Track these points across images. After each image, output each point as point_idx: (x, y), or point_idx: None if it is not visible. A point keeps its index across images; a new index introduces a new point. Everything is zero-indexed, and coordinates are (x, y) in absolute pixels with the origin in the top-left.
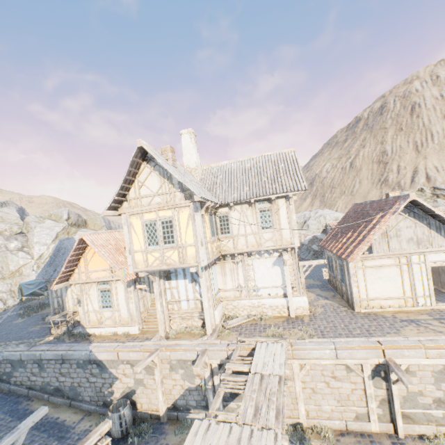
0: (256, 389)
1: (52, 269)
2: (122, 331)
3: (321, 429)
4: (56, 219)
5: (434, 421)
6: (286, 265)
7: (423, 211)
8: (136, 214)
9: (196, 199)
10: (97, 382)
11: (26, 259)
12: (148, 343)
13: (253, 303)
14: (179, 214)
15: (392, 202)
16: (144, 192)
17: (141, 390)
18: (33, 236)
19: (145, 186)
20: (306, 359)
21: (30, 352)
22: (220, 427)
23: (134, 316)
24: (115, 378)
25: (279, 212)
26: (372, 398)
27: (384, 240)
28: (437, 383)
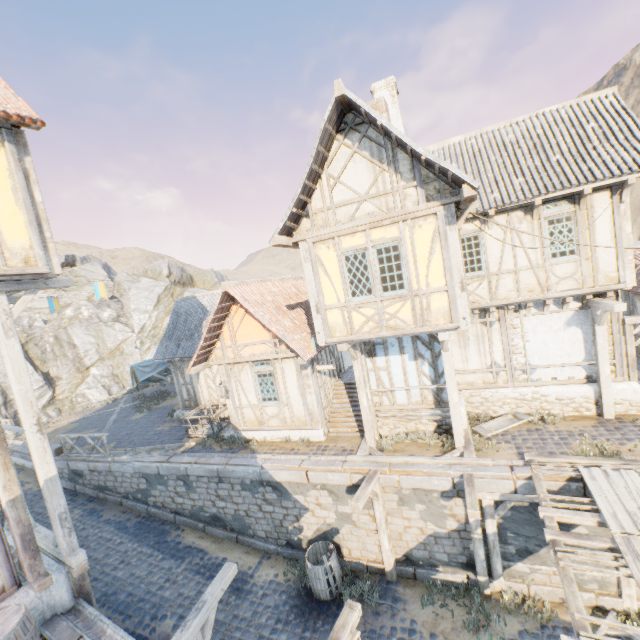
0: None
1: (174, 344)
2: (297, 436)
3: None
4: (154, 276)
5: None
6: (600, 325)
7: None
8: (326, 240)
9: (467, 192)
10: (275, 512)
11: (126, 333)
12: (354, 459)
13: (522, 394)
14: (412, 232)
15: None
16: (341, 195)
17: (348, 529)
18: (128, 301)
19: (343, 184)
20: None
21: (171, 464)
22: None
23: (315, 413)
24: (303, 509)
25: (593, 220)
26: None
27: None
28: None
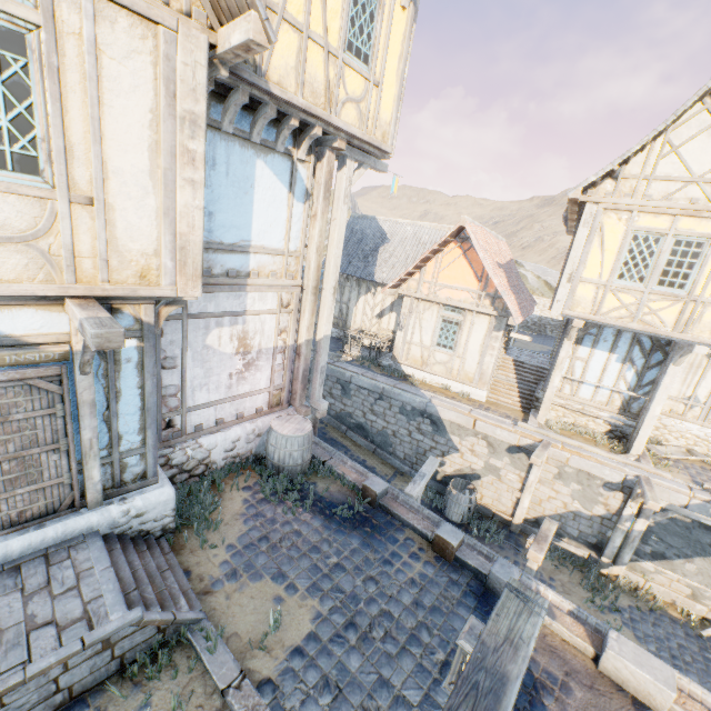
0: None
1: (344, 259)
2: (458, 388)
3: None
4: None
5: None
6: None
7: None
8: (621, 211)
9: None
10: (423, 442)
11: None
12: (526, 427)
13: (708, 435)
14: None
15: None
16: (669, 168)
17: (490, 480)
18: None
19: (679, 156)
20: None
21: (337, 368)
22: None
23: (486, 375)
24: (453, 449)
25: None
26: None
27: None
28: None
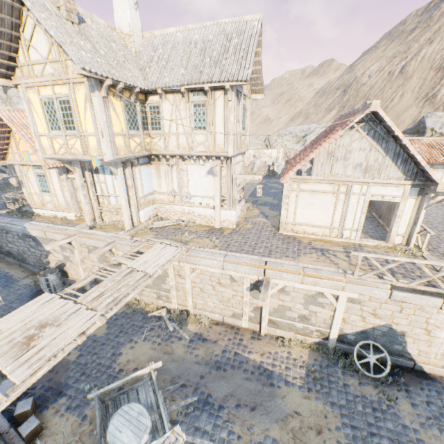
0: (117, 279)
1: None
2: (61, 215)
3: (202, 317)
4: None
5: (295, 330)
6: (216, 176)
7: (387, 130)
8: (32, 87)
9: (76, 71)
10: (36, 252)
11: None
12: (71, 229)
13: (184, 210)
14: (75, 93)
15: (356, 114)
16: (34, 56)
17: (69, 264)
18: None
19: (33, 48)
20: (196, 265)
21: None
22: (58, 301)
23: (70, 203)
24: (48, 252)
25: (215, 109)
26: (247, 304)
27: (328, 162)
28: (306, 304)
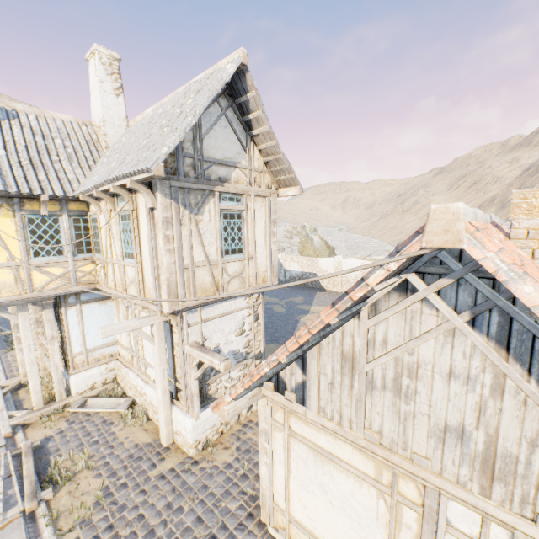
0: None
1: None
2: None
3: None
4: None
5: None
6: (154, 344)
7: None
8: None
9: None
10: None
11: None
12: None
13: (137, 384)
14: None
15: None
16: None
17: None
18: None
19: None
20: None
21: None
22: None
23: None
24: None
25: (139, 224)
26: None
27: (347, 384)
28: None
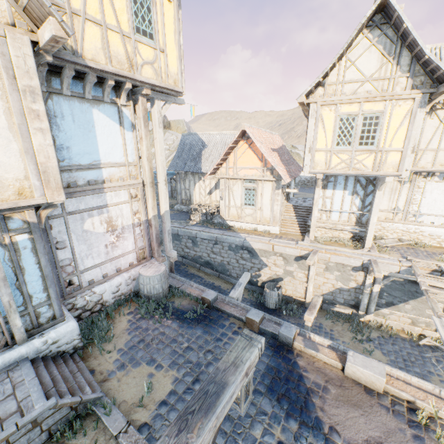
0: None
1: (182, 162)
2: (262, 228)
3: None
4: None
5: None
6: None
7: None
8: (330, 105)
9: None
10: (246, 264)
11: None
12: (303, 244)
13: (408, 228)
14: (392, 109)
15: None
16: (352, 75)
17: (288, 279)
18: None
19: (356, 67)
20: None
21: (187, 230)
22: None
23: (276, 217)
24: (264, 265)
25: None
26: None
27: None
28: None
